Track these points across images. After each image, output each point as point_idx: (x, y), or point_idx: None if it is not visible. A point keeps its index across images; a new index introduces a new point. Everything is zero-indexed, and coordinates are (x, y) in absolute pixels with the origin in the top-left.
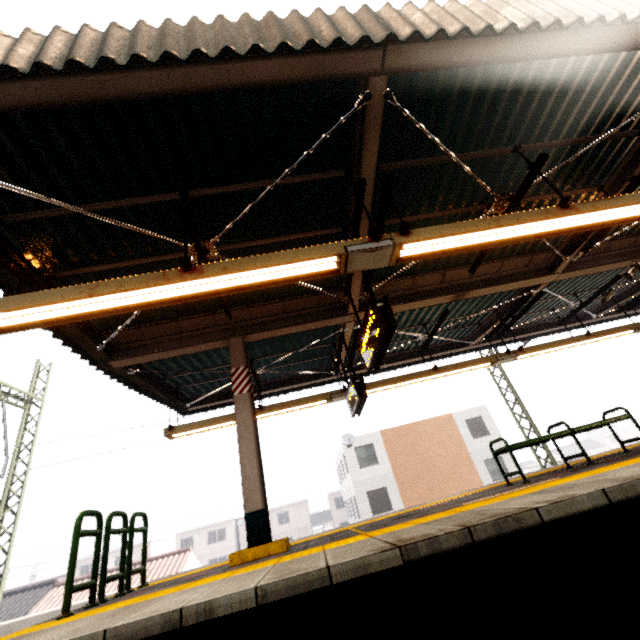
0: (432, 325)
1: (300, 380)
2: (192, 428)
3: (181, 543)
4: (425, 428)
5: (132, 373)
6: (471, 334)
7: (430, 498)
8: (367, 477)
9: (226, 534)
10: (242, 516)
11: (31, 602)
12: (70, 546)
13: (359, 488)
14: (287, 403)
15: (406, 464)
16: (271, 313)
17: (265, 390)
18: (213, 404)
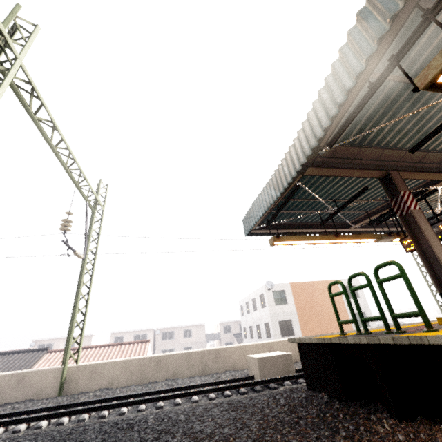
0: (436, 204)
1: (326, 227)
2: (292, 239)
3: (114, 339)
4: (319, 286)
5: (298, 184)
6: (440, 219)
7: (319, 332)
8: (279, 311)
9: (147, 338)
10: (159, 328)
11: (32, 360)
12: (406, 282)
13: (274, 318)
14: (353, 236)
15: (305, 307)
16: (412, 160)
17: (303, 229)
18: (268, 231)
